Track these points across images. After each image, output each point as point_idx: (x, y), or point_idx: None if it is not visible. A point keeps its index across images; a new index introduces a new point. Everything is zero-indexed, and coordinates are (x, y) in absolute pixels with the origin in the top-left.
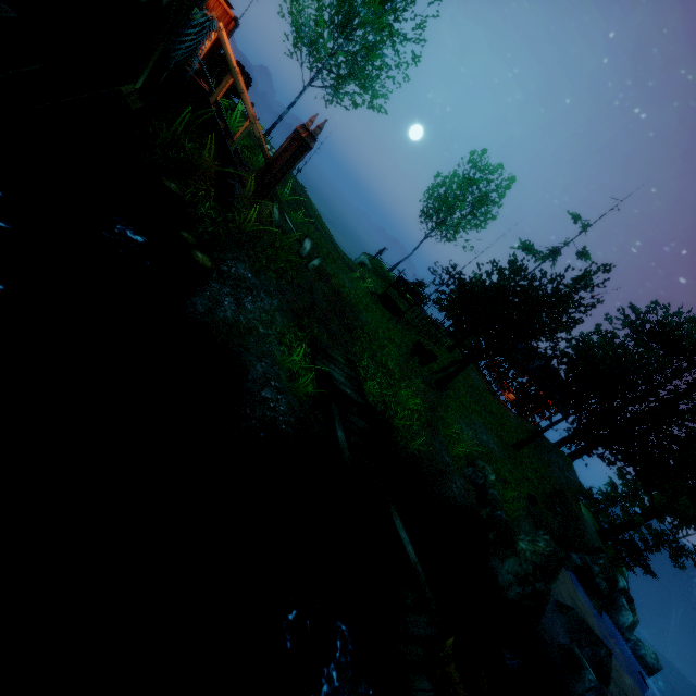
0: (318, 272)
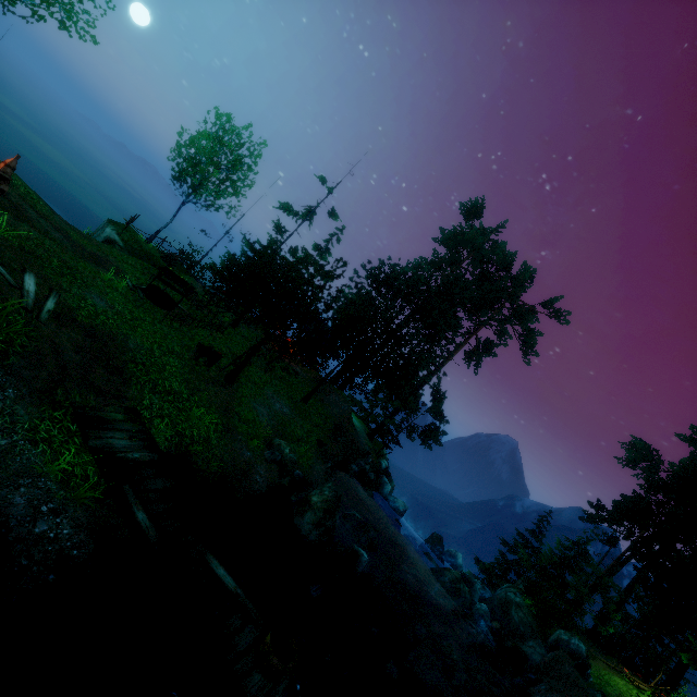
0: (57, 317)
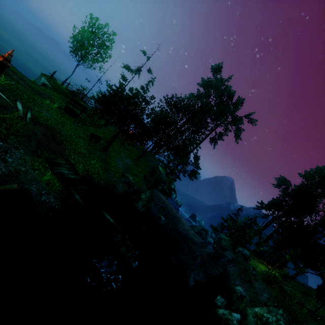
0: (33, 121)
